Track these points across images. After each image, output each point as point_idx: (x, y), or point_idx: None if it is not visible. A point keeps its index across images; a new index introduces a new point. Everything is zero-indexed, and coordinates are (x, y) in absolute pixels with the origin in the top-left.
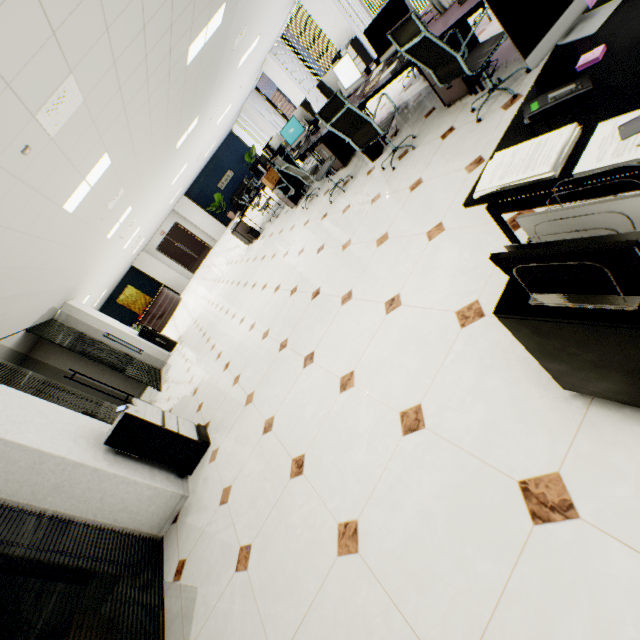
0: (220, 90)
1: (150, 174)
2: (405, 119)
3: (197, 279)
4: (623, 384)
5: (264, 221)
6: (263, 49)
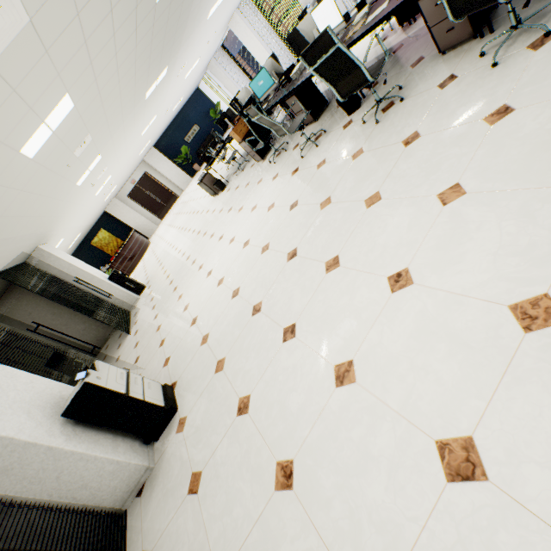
0: (189, 41)
1: (119, 123)
2: (385, 71)
3: (165, 225)
4: None
5: (229, 174)
6: (231, 4)
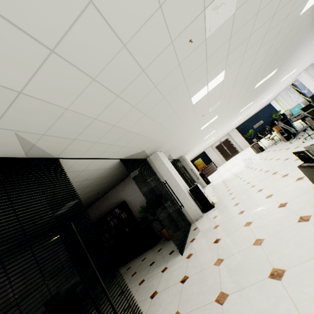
0: (267, 91)
1: (226, 120)
2: None
3: (227, 163)
4: None
5: (269, 145)
6: (298, 71)
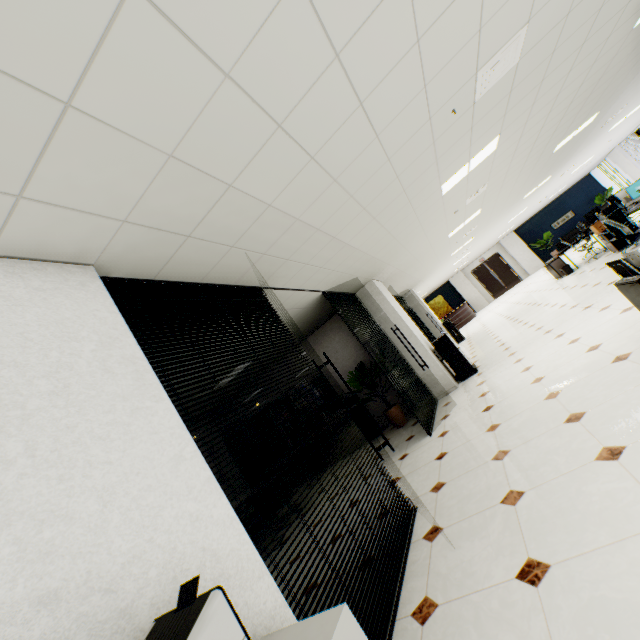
0: (580, 152)
1: (495, 217)
2: None
3: (496, 302)
4: None
5: (583, 261)
6: None
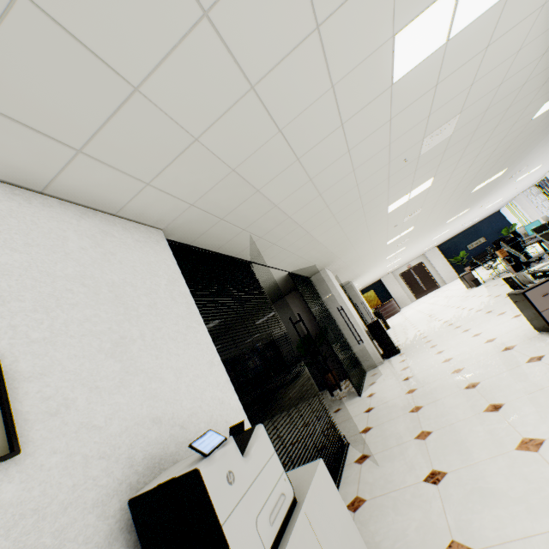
0: (492, 194)
1: (424, 234)
2: None
3: (418, 302)
4: (534, 319)
5: (489, 278)
6: (547, 166)
